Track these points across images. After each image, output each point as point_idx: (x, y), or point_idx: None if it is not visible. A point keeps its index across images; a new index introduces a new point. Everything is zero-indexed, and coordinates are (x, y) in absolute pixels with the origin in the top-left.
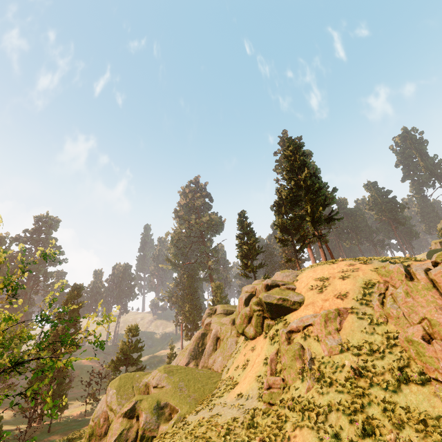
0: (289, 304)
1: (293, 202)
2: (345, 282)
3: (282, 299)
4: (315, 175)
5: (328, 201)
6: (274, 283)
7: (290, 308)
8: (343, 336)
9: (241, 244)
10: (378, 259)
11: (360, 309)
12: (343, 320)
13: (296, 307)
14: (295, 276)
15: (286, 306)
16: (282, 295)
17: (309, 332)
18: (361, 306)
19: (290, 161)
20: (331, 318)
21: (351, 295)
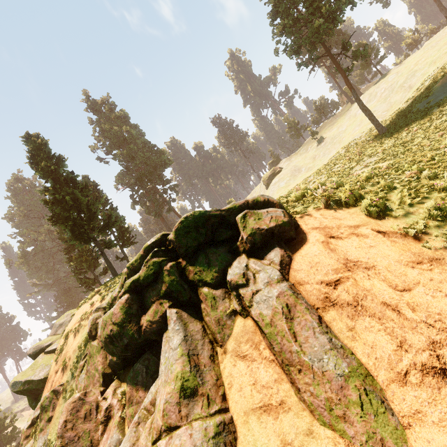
0: (35, 385)
1: (59, 221)
2: (75, 340)
3: (27, 382)
4: (68, 181)
5: (162, 165)
6: (37, 350)
7: (38, 388)
8: (50, 429)
9: (69, 261)
10: (114, 288)
11: (71, 381)
12: (56, 404)
13: (42, 385)
14: (67, 323)
15: (34, 388)
16: (28, 376)
17: (38, 425)
18: (72, 377)
19: (35, 169)
20: (45, 406)
21: (72, 360)
